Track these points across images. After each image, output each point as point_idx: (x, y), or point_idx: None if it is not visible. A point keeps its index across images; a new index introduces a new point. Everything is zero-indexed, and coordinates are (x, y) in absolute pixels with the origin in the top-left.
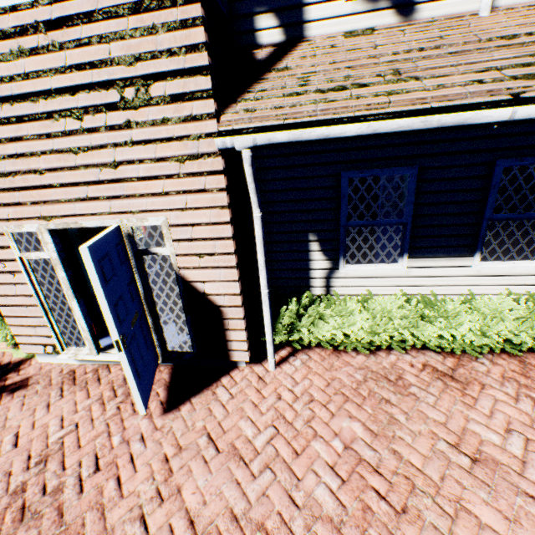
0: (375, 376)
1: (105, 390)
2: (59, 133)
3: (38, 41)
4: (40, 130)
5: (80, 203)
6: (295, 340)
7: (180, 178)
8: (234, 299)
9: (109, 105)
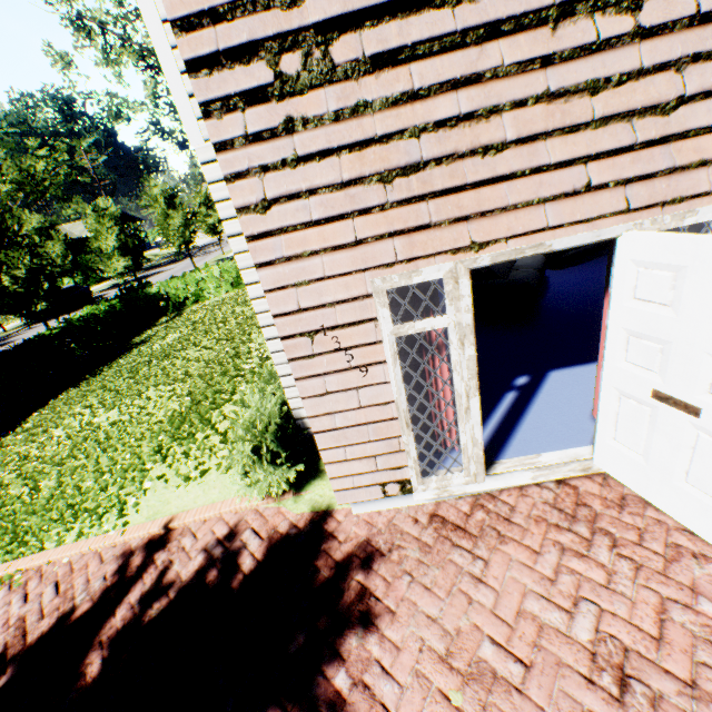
0: None
1: (550, 534)
2: (573, 50)
3: None
4: (529, 51)
5: (560, 203)
6: None
7: None
8: None
9: None
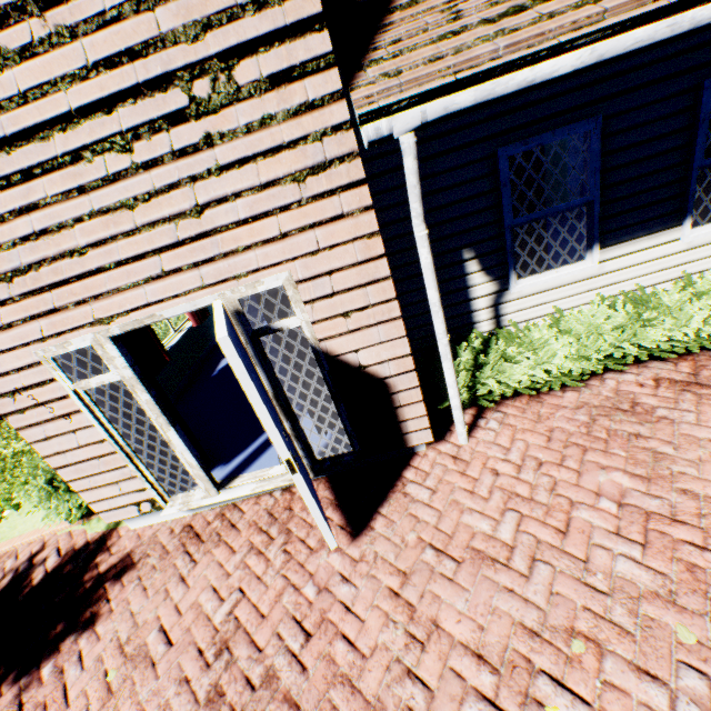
0: (603, 411)
1: (252, 536)
2: (98, 181)
3: (29, 32)
4: (65, 185)
5: (153, 284)
6: (480, 397)
7: (301, 207)
8: (403, 363)
9: (172, 116)
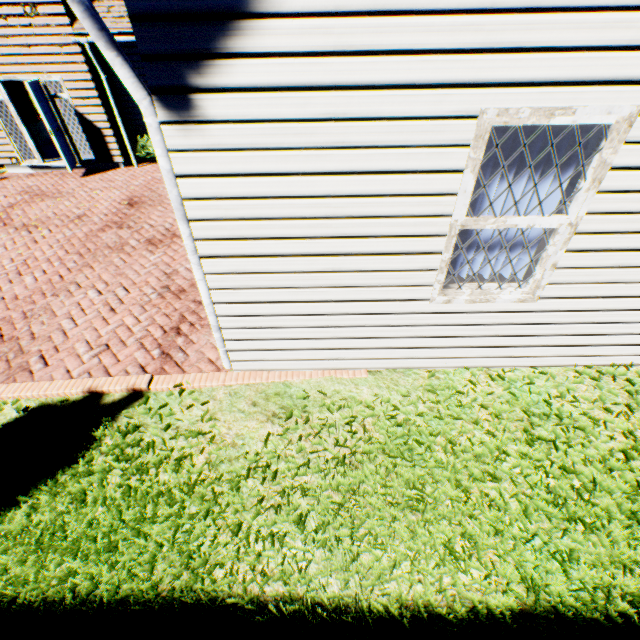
0: None
1: (53, 176)
2: None
3: None
4: None
5: (16, 67)
6: (149, 156)
7: (63, 56)
8: (106, 125)
9: (20, 15)
